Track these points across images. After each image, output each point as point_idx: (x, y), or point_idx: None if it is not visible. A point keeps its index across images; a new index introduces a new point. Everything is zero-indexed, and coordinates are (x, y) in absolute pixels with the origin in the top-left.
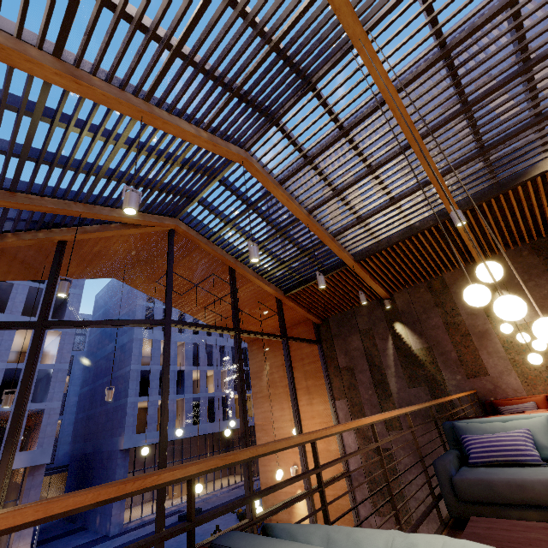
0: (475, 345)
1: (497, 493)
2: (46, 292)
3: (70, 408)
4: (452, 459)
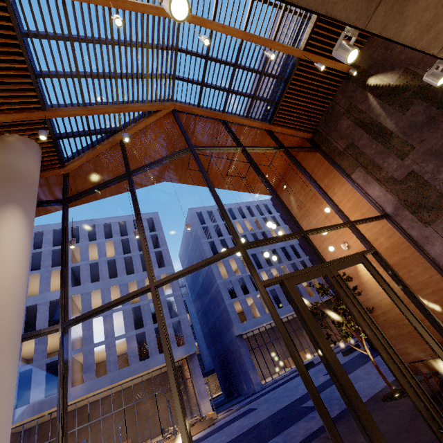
0: None
1: None
2: (124, 161)
3: (198, 333)
4: None
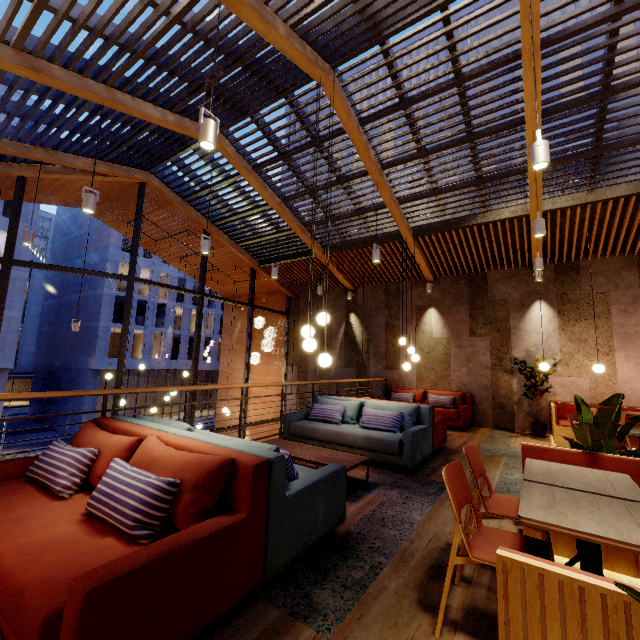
0: (400, 346)
1: (305, 432)
2: (10, 230)
3: (32, 318)
4: (299, 414)
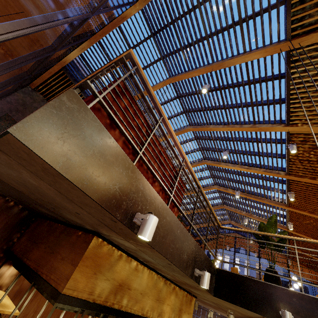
0: None
1: None
2: None
3: None
4: None
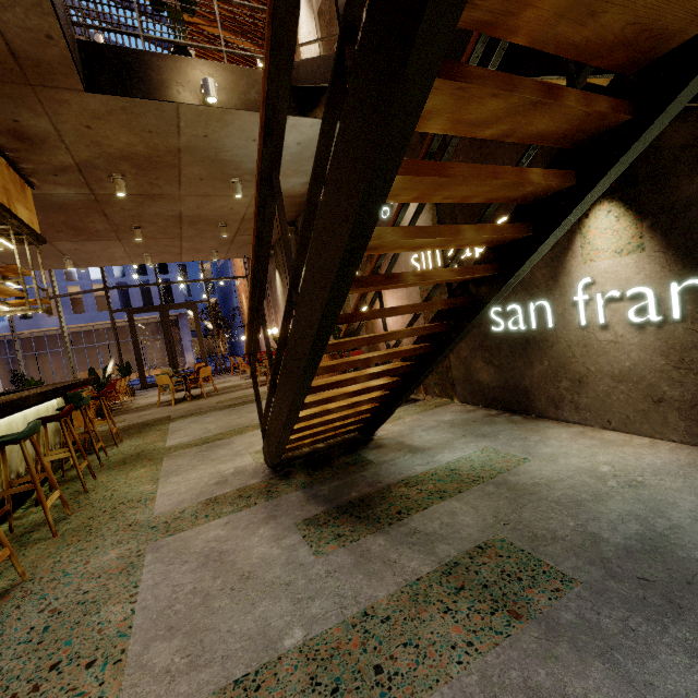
0: None
1: None
2: None
3: None
4: None
